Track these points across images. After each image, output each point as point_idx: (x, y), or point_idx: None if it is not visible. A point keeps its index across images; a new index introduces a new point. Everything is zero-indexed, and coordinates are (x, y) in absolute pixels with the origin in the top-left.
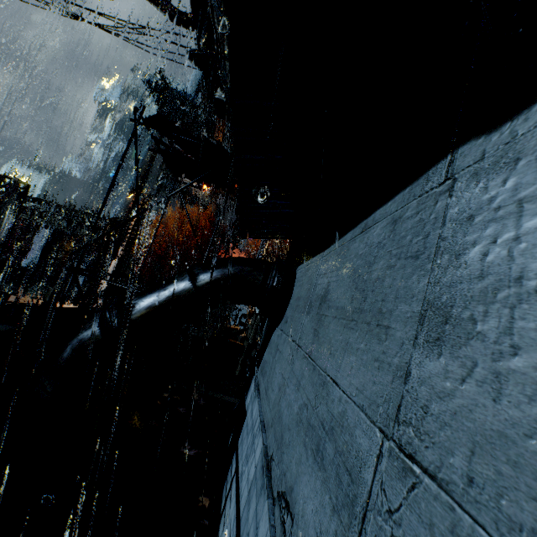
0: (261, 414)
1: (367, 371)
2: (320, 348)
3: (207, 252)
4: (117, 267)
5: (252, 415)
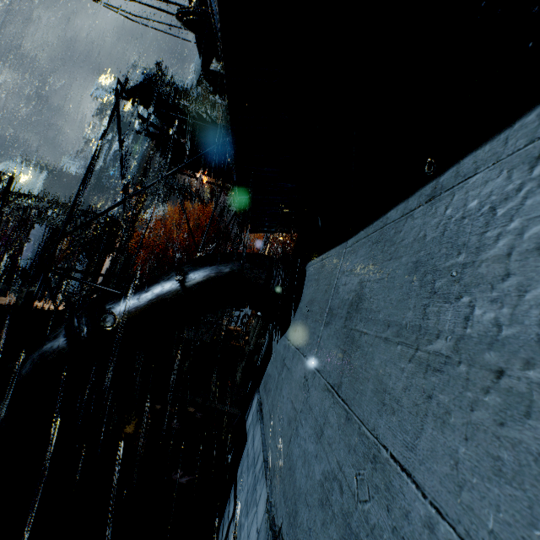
0: (264, 449)
1: (533, 505)
2: (358, 386)
3: (201, 246)
4: (111, 266)
5: (253, 445)
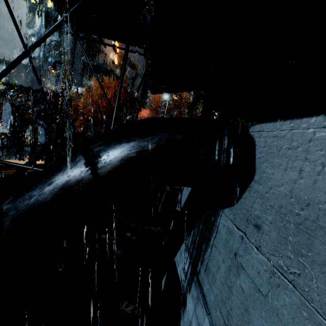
0: None
1: None
2: None
3: (114, 112)
4: None
5: None
